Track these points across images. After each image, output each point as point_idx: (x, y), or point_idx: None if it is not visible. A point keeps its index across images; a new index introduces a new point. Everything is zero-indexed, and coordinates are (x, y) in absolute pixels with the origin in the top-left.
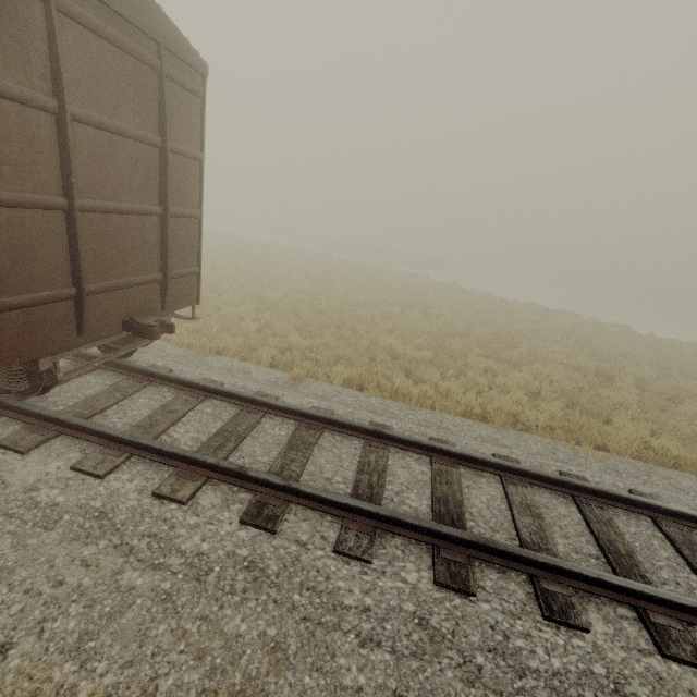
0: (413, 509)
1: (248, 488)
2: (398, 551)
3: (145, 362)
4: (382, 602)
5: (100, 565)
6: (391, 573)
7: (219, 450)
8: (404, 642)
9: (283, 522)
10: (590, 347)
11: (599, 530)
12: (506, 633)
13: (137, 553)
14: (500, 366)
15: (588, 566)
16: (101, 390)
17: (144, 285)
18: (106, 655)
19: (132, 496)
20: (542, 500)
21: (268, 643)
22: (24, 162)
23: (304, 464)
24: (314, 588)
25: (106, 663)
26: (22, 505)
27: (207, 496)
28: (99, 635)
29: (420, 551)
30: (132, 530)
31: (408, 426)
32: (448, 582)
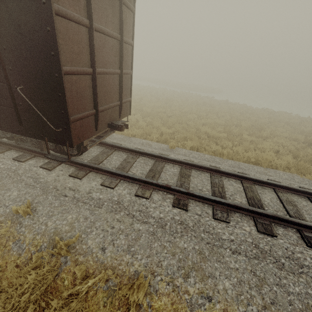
0: (239, 202)
1: (171, 193)
2: (238, 219)
3: (109, 141)
4: (238, 238)
5: (124, 221)
6: (238, 227)
7: (153, 177)
8: (250, 253)
9: (189, 206)
10: (299, 129)
11: None
12: (292, 251)
13: (136, 217)
14: (257, 139)
15: None
16: (98, 153)
17: (114, 107)
18: (139, 253)
19: (127, 195)
20: (294, 199)
21: (196, 251)
22: (79, 53)
23: (189, 183)
24: (209, 232)
25: (140, 256)
26: (87, 199)
27: (155, 196)
28: (134, 246)
29: (248, 219)
30: (132, 209)
31: (226, 167)
32: (264, 231)
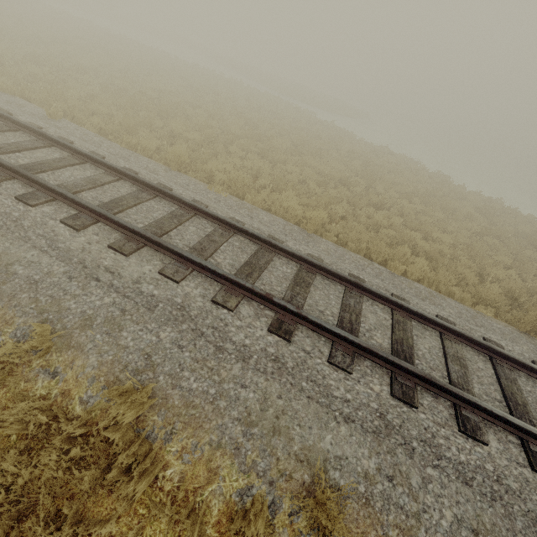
0: (16, 162)
1: None
2: None
3: None
4: None
5: None
6: None
7: None
8: None
9: None
10: (370, 173)
11: (125, 197)
12: None
13: None
14: (261, 160)
15: (88, 201)
16: None
17: None
18: None
19: None
20: (118, 185)
21: None
22: None
23: None
24: None
25: None
26: None
27: None
28: None
29: None
30: None
31: (91, 147)
32: None
